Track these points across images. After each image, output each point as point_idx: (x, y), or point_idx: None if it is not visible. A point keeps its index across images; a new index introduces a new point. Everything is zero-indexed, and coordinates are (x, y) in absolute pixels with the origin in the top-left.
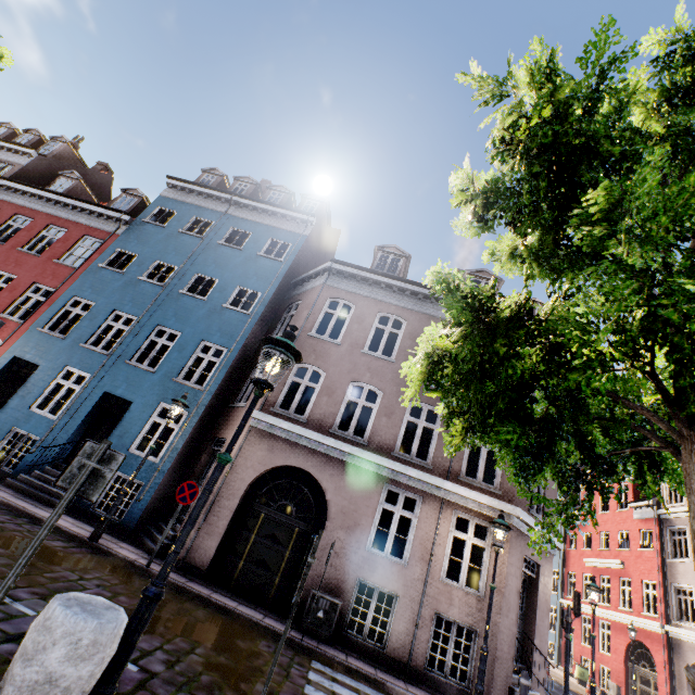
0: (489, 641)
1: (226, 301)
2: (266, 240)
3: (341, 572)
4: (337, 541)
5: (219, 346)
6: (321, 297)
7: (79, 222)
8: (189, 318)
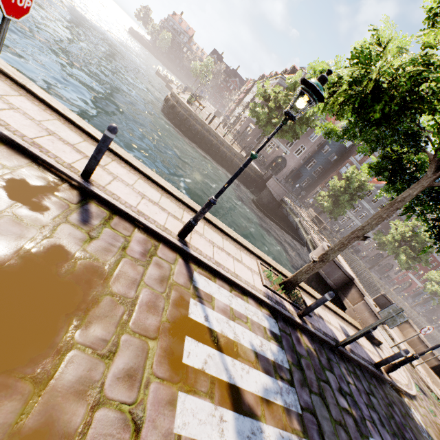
0: None
1: None
2: None
3: None
4: None
5: None
6: None
7: None
8: None
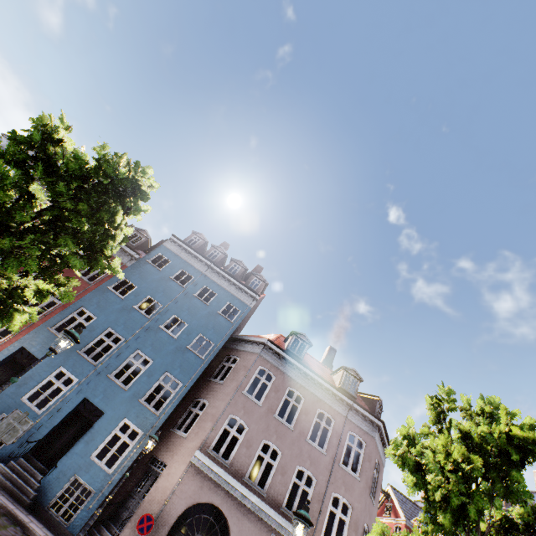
0: None
1: (189, 343)
2: (225, 302)
3: None
4: None
5: (177, 379)
6: (256, 363)
7: None
8: (161, 350)
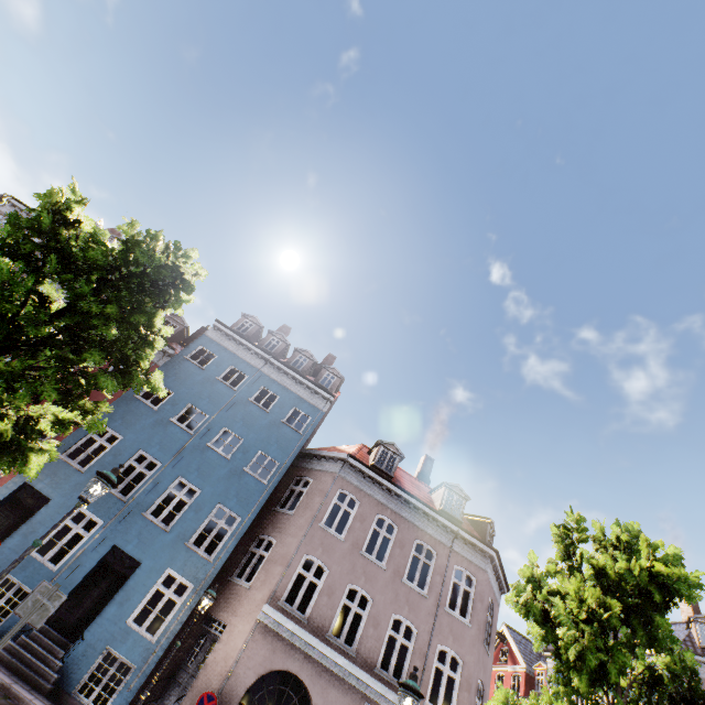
0: None
1: (247, 464)
2: (291, 407)
3: None
4: None
5: (233, 513)
6: (334, 486)
7: None
8: (211, 475)
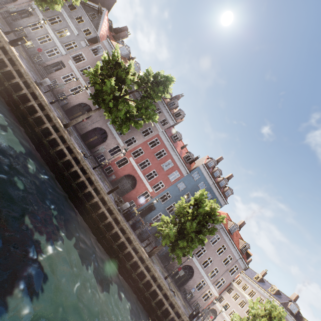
0: (202, 308)
1: None
2: None
3: (189, 288)
4: (191, 283)
5: None
6: (216, 232)
7: (177, 164)
8: None
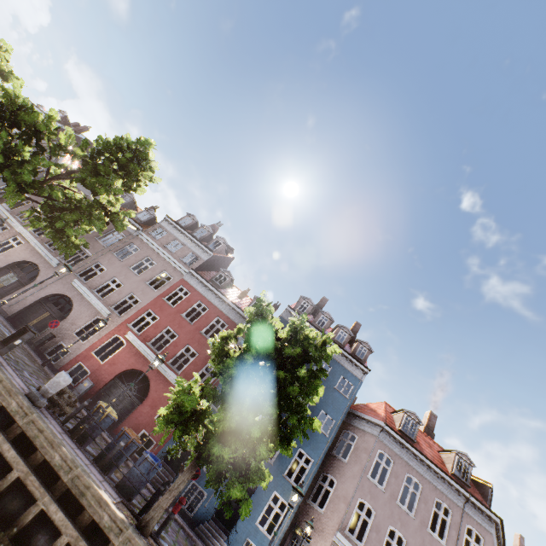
0: None
1: None
2: (339, 376)
3: None
4: None
5: (308, 456)
6: (375, 447)
7: (235, 321)
8: None
